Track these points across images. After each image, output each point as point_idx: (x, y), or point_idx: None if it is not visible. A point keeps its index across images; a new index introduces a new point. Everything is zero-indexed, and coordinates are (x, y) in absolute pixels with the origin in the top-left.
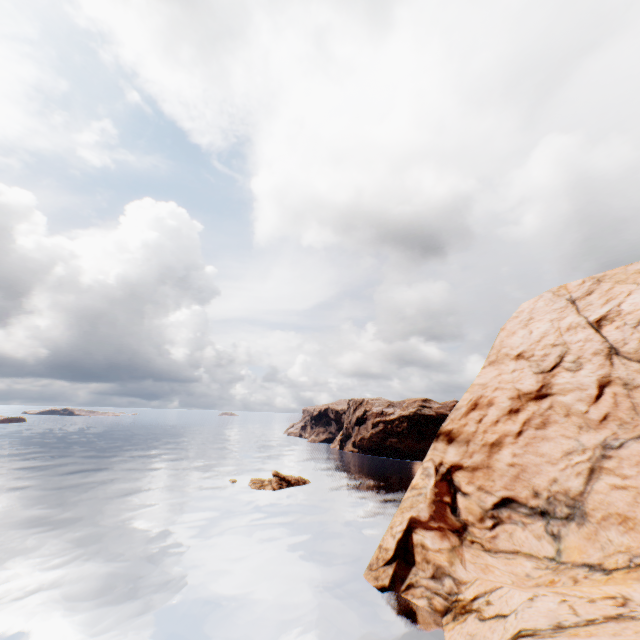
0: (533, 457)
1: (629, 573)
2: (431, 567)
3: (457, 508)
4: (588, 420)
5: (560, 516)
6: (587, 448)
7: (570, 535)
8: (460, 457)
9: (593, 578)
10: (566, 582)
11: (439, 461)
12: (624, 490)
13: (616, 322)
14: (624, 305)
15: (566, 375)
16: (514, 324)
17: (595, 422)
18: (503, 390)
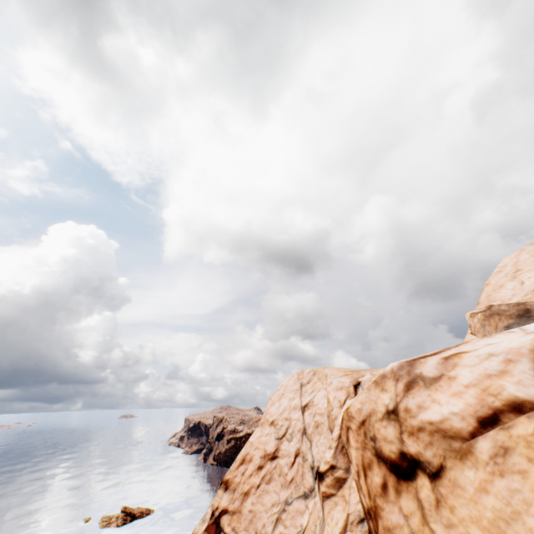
0: (260, 506)
1: None
2: None
3: None
4: (286, 480)
5: None
6: (280, 502)
7: None
8: (229, 502)
9: None
10: None
11: (217, 505)
12: None
13: (310, 410)
14: (315, 398)
15: (286, 443)
16: (276, 396)
17: (288, 482)
18: (259, 449)
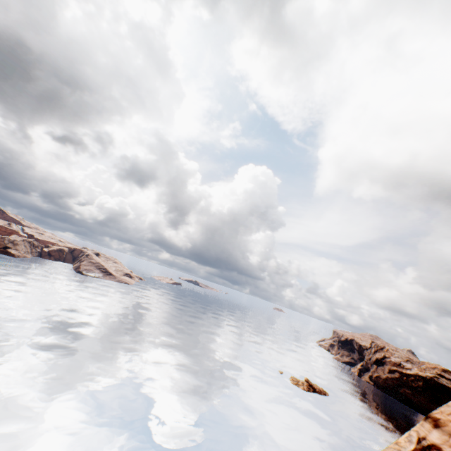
0: None
1: None
2: None
3: None
4: None
5: None
6: None
7: None
8: (441, 442)
9: None
10: None
11: (423, 435)
12: None
13: None
14: None
15: None
16: None
17: None
18: None
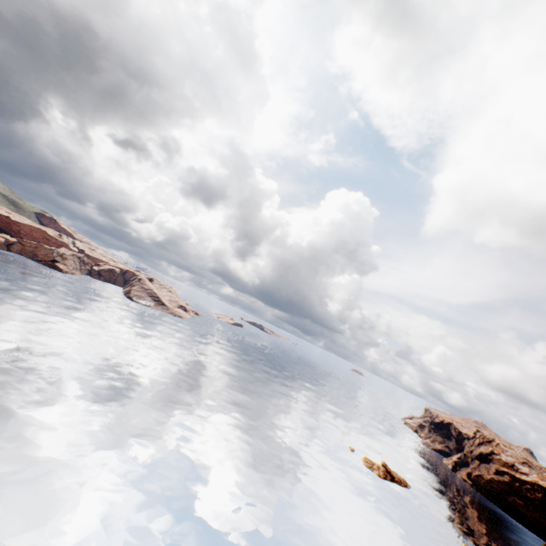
0: None
1: None
2: None
3: None
4: None
5: None
6: None
7: None
8: None
9: None
10: None
11: None
12: None
13: None
14: None
15: None
16: None
17: None
18: None
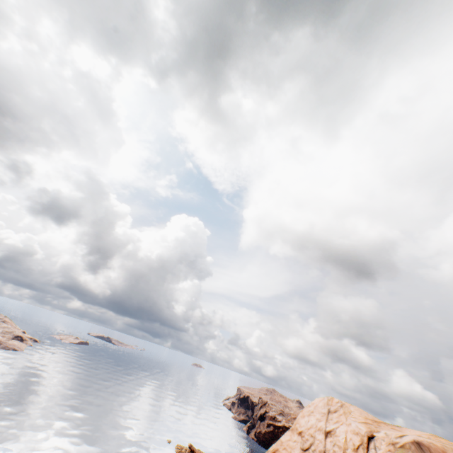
0: None
1: None
2: None
3: None
4: None
5: None
6: None
7: None
8: None
9: None
10: None
11: None
12: None
13: (331, 437)
14: (338, 429)
15: None
16: (306, 410)
17: None
18: (286, 450)
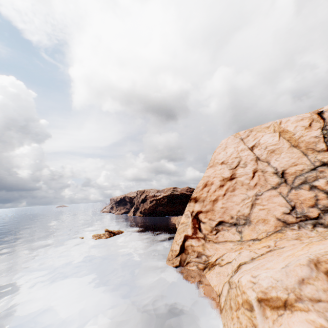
0: (230, 203)
1: (267, 238)
2: (196, 253)
3: (201, 229)
4: (250, 186)
5: (241, 224)
6: (250, 197)
7: (245, 230)
8: (201, 208)
9: (255, 243)
10: (246, 247)
11: (192, 211)
12: (264, 210)
13: (258, 147)
14: (261, 141)
15: (241, 169)
16: (219, 149)
17: (252, 186)
18: (217, 177)
